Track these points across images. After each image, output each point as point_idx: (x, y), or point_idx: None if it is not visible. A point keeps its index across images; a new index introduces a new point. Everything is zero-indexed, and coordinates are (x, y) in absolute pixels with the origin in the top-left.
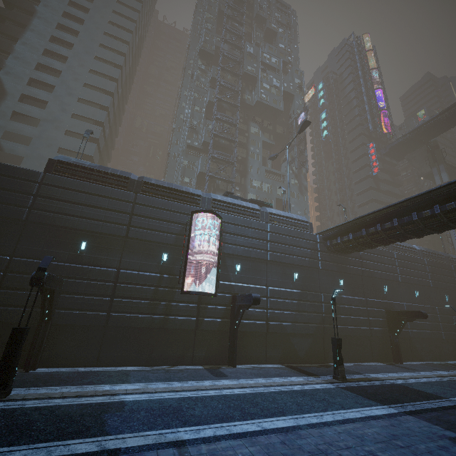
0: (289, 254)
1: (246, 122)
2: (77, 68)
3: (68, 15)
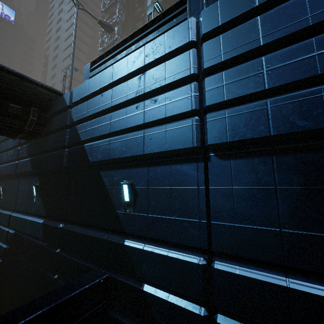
0: (2, 164)
1: (142, 2)
2: (58, 75)
3: (56, 49)
